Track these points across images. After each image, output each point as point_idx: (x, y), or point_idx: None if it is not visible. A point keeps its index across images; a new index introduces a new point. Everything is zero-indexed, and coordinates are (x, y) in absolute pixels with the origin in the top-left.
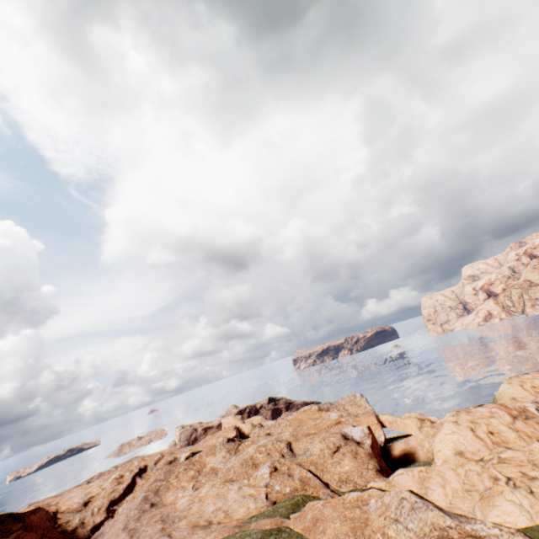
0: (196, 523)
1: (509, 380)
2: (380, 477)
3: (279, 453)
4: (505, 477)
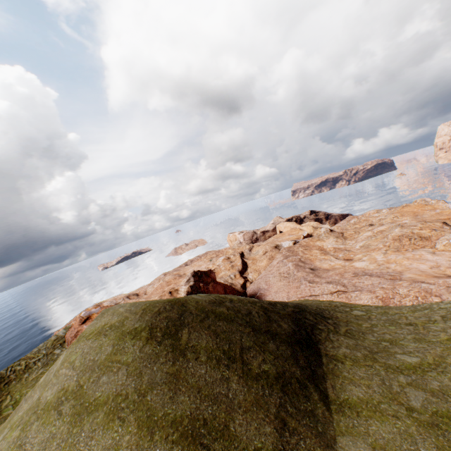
0: (432, 275)
1: None
2: None
3: (446, 229)
4: None
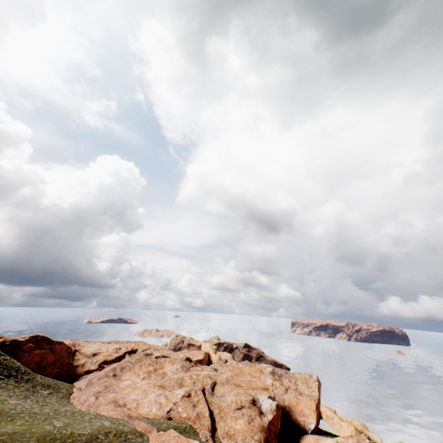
0: (117, 400)
1: None
2: None
3: (201, 386)
4: None
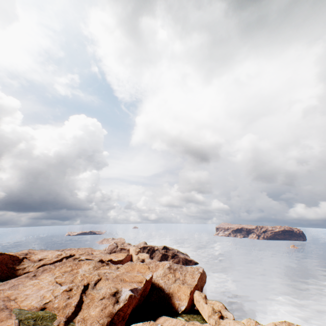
0: (10, 295)
1: (280, 322)
2: None
3: (86, 282)
4: None
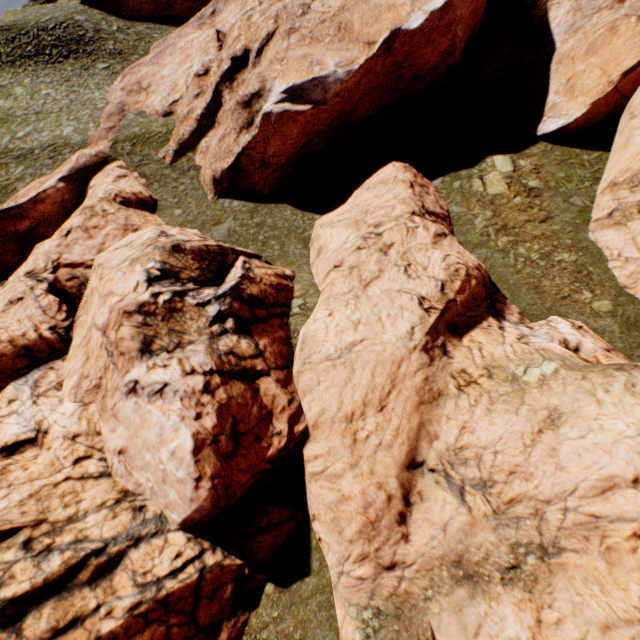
0: (143, 81)
1: None
2: (211, 185)
3: (241, 48)
4: (0, 295)
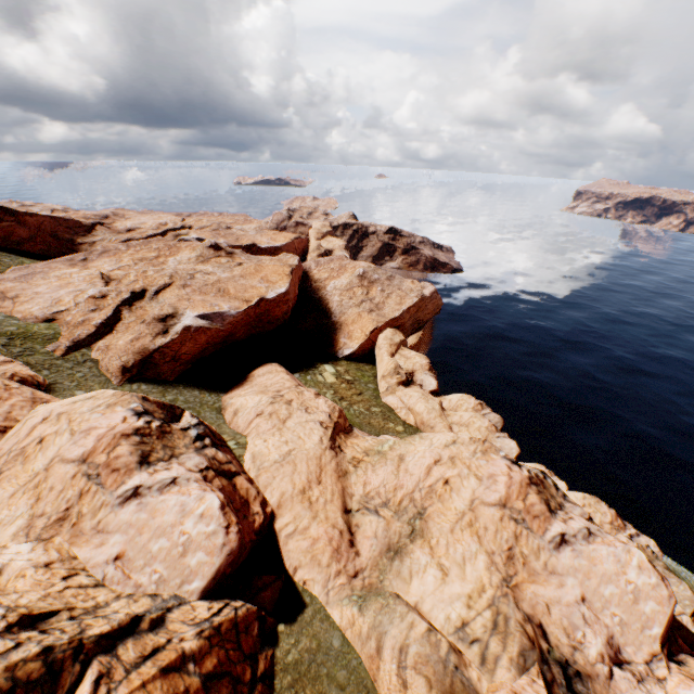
0: (8, 292)
1: (468, 441)
2: (118, 372)
3: (140, 287)
4: None
